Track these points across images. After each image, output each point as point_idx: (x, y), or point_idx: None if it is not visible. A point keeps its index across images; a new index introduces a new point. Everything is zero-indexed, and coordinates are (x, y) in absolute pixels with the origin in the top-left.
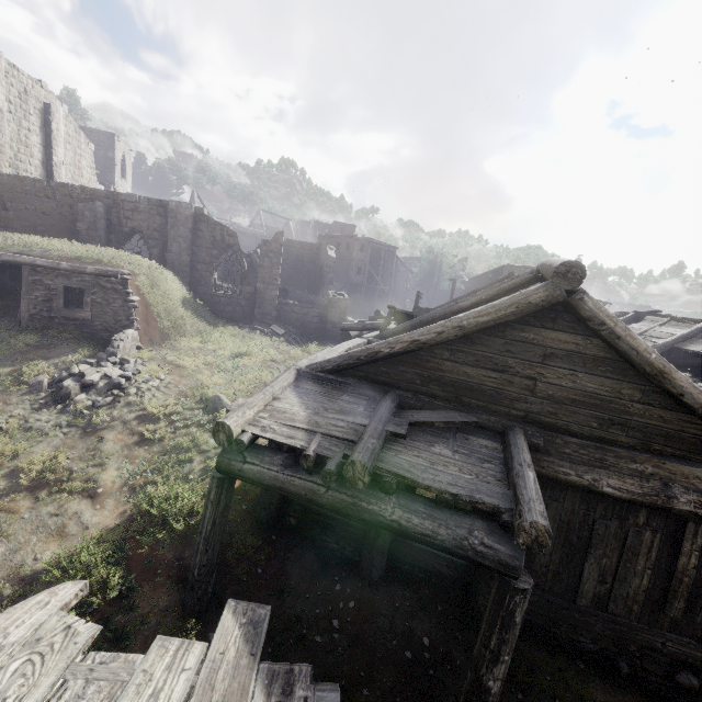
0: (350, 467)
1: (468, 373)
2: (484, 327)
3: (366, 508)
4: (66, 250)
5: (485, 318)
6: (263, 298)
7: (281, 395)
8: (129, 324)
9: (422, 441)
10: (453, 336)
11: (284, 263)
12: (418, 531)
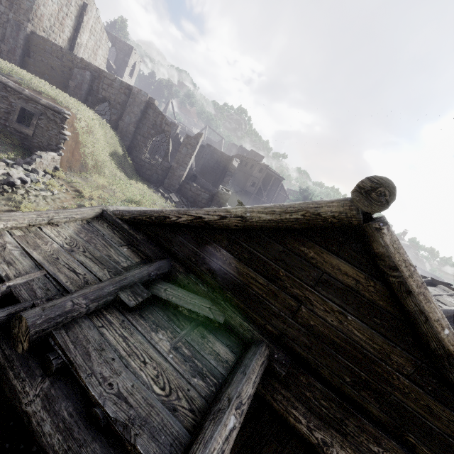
0: (17, 322)
1: (239, 269)
2: (265, 226)
3: (10, 381)
4: (36, 85)
5: (268, 216)
6: (173, 174)
7: (63, 223)
8: (56, 149)
9: (150, 321)
10: (234, 224)
11: (207, 162)
12: (41, 444)
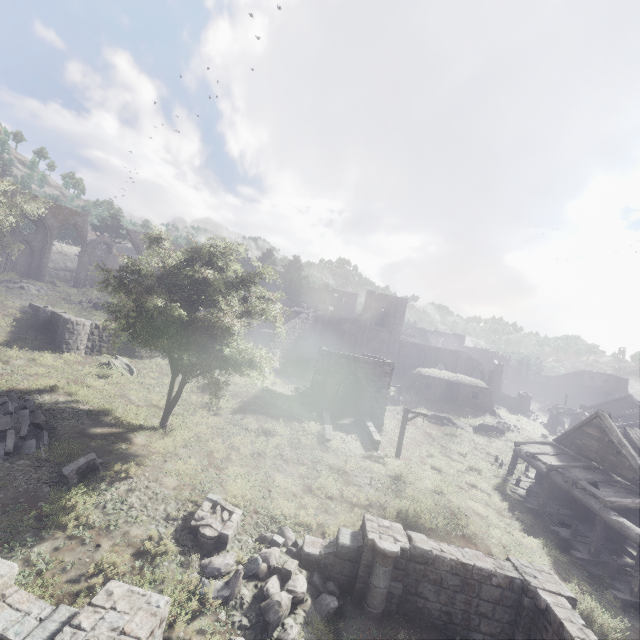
0: None
1: None
2: None
3: None
4: (465, 378)
5: None
6: (493, 393)
7: None
8: (492, 405)
9: None
10: None
11: None
12: None
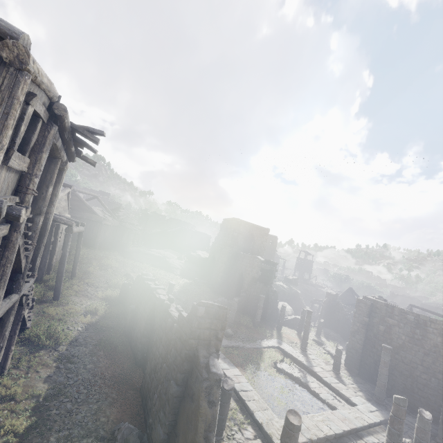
0: None
1: None
2: None
3: None
4: None
5: None
6: None
7: None
8: None
9: None
10: None
11: None
12: None
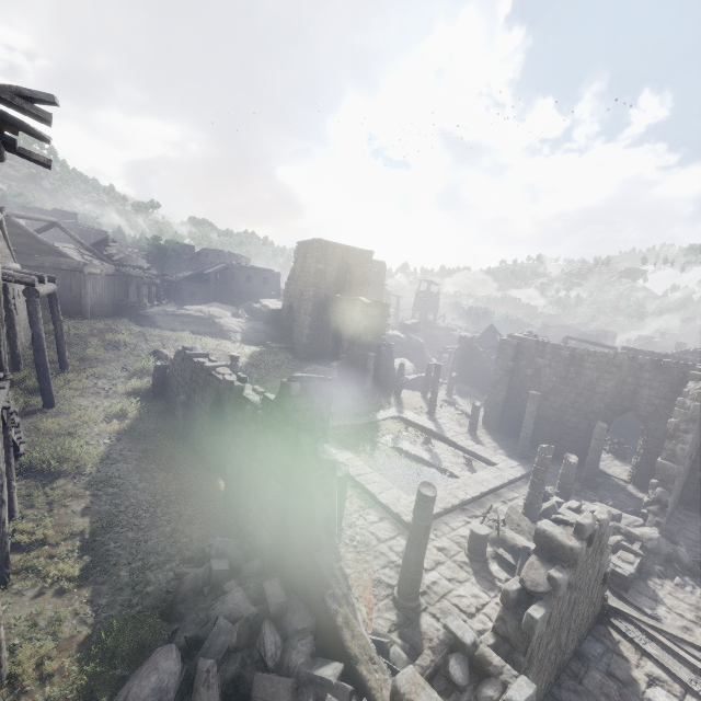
0: None
1: None
2: None
3: None
4: None
5: None
6: None
7: None
8: None
9: None
10: None
11: None
12: None
